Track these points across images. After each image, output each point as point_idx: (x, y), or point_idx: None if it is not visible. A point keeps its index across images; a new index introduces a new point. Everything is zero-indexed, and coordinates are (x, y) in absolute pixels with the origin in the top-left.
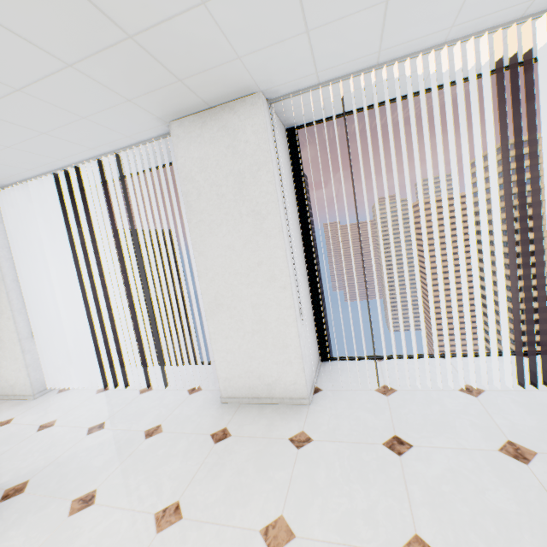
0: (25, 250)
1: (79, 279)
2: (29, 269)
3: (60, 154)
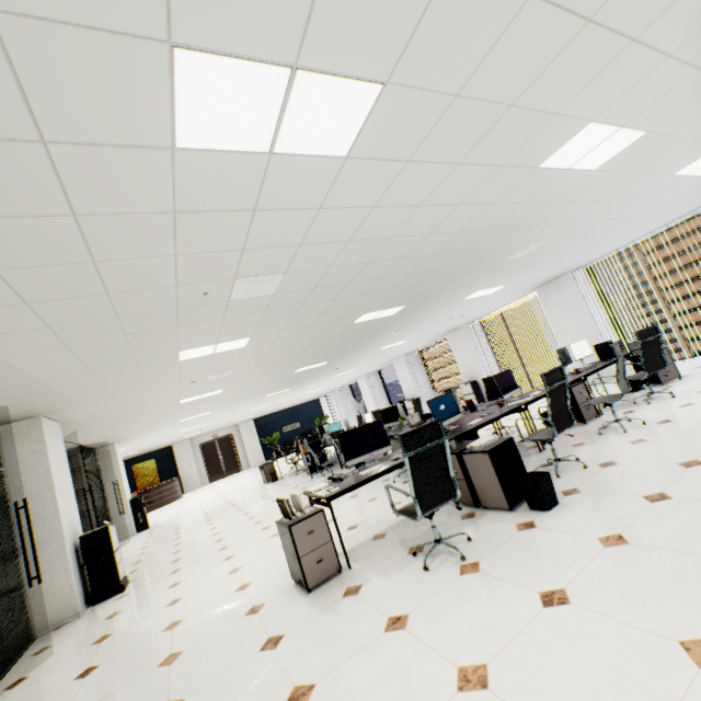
0: (587, 301)
1: (612, 314)
2: (592, 310)
3: (633, 238)
